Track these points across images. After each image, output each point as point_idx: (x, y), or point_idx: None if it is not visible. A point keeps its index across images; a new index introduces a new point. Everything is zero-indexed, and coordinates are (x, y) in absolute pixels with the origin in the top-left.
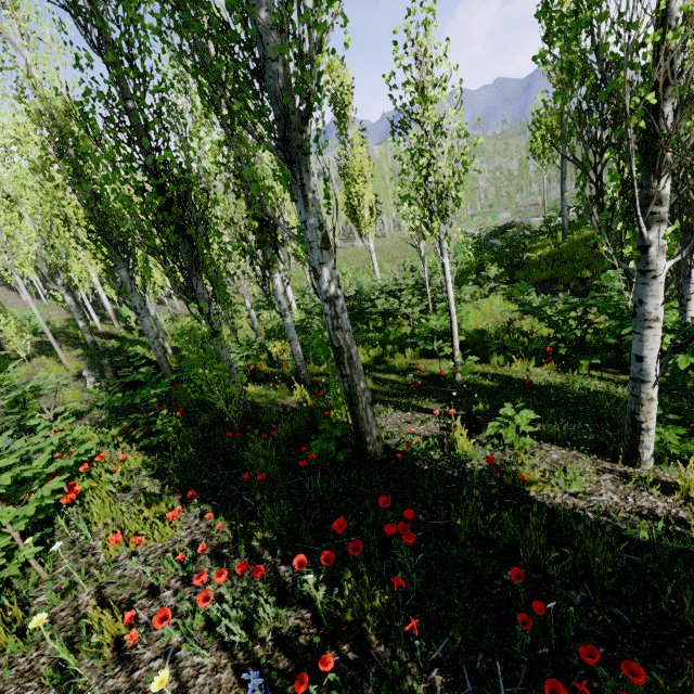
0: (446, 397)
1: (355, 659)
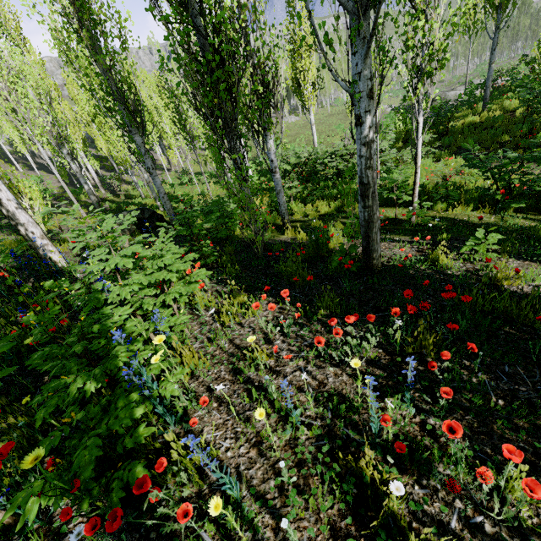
0: (409, 232)
1: (424, 369)
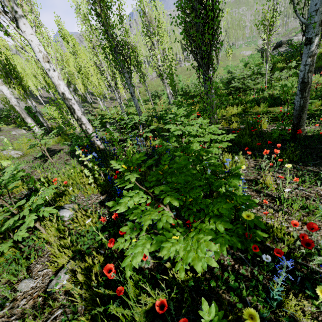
0: None
1: None
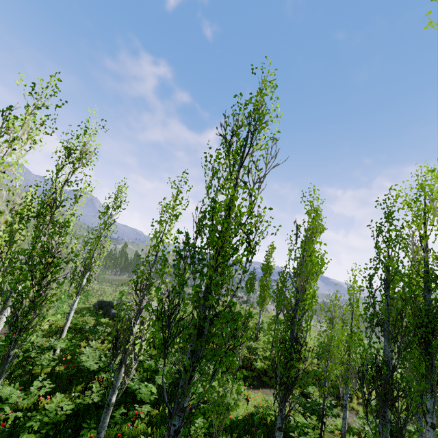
0: None
1: None
